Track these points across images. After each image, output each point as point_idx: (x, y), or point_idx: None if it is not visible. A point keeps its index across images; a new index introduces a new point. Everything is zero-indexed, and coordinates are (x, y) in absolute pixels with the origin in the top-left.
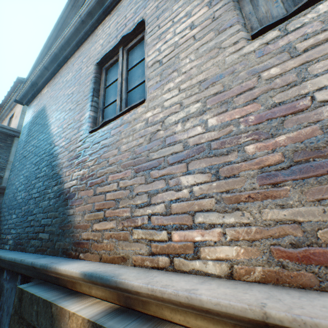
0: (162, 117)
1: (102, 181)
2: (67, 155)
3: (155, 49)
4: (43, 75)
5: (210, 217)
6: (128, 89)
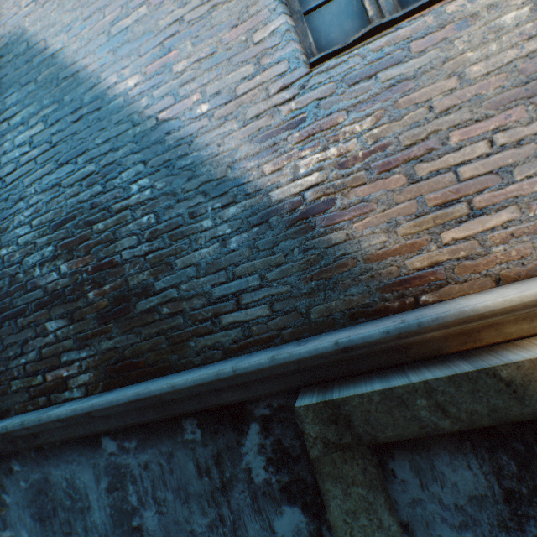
0: None
1: (427, 150)
2: (242, 130)
3: None
4: None
5: None
6: None
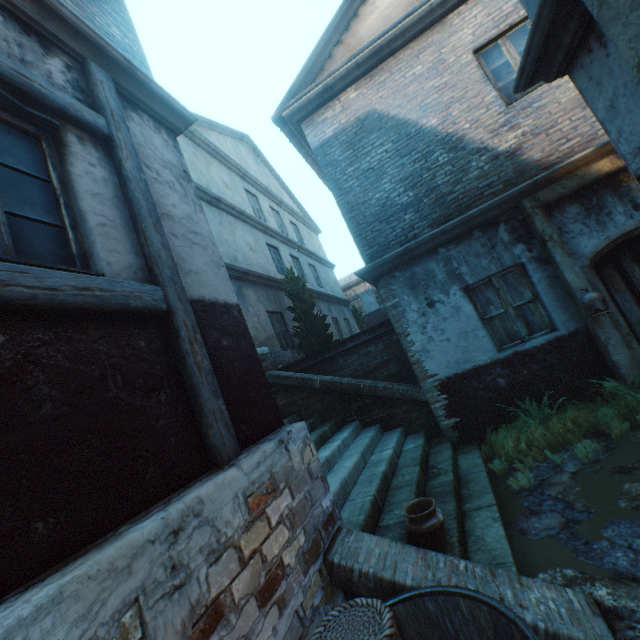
0: None
1: (550, 126)
2: (484, 131)
3: None
4: (348, 75)
5: None
6: None
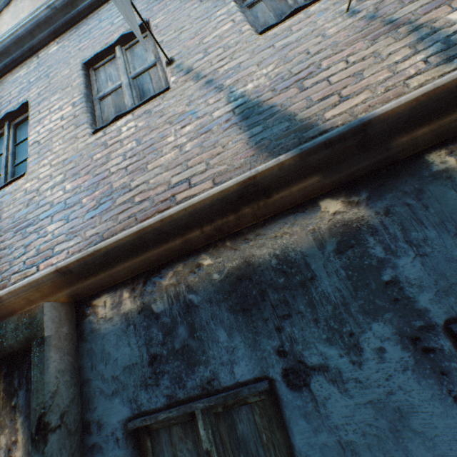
0: (38, 186)
1: None
2: None
3: (36, 131)
4: None
5: (63, 246)
6: (16, 163)
